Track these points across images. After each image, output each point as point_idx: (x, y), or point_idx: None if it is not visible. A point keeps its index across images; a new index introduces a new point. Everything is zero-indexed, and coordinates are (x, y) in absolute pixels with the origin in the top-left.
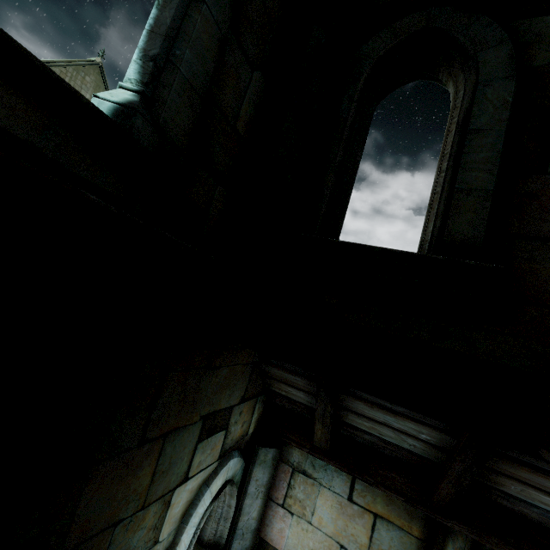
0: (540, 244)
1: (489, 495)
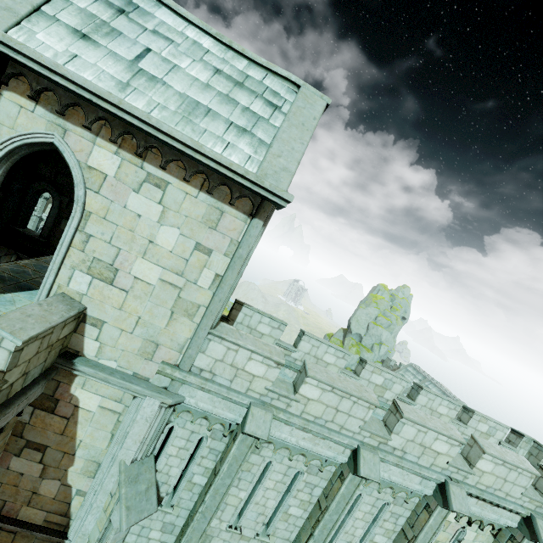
0: (56, 238)
1: None
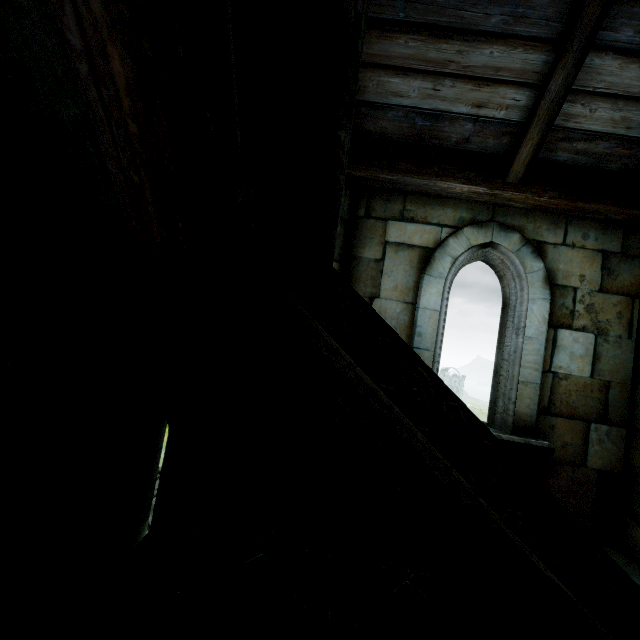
0: None
1: (357, 123)
